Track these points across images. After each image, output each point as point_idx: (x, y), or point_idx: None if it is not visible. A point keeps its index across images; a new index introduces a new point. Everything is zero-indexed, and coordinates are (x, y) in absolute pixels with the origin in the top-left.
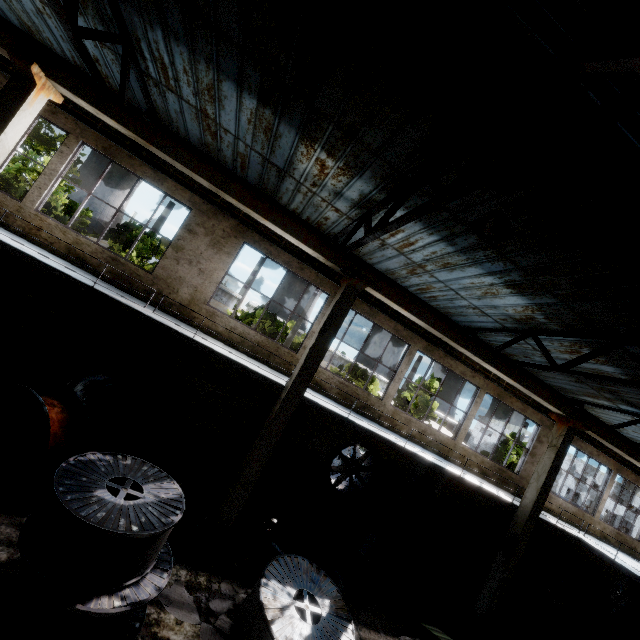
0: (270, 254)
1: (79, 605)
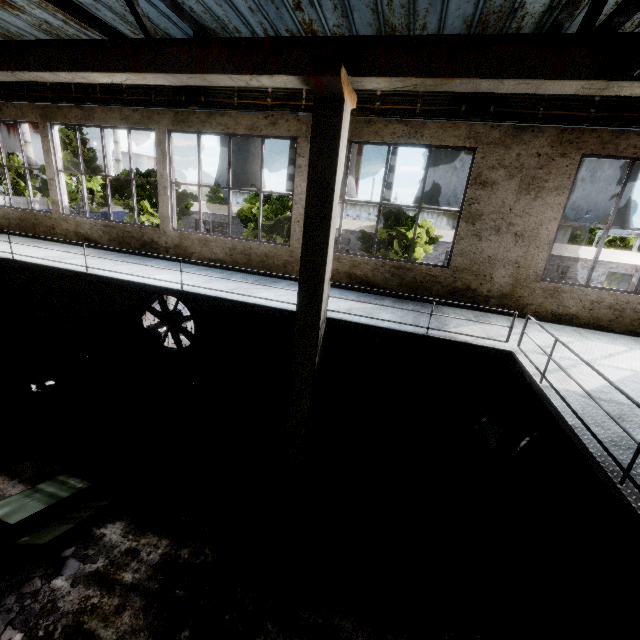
0: None
1: None
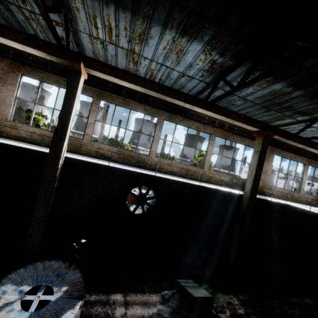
0: (42, 78)
1: None
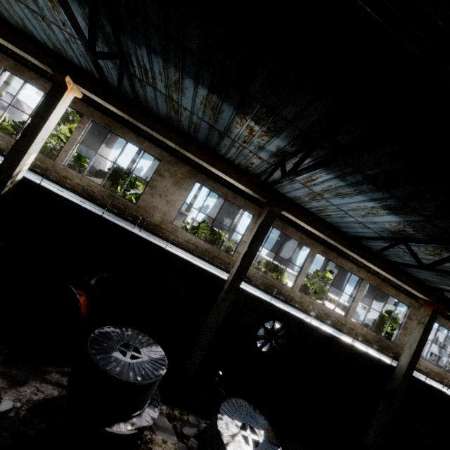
0: (213, 188)
1: (107, 428)
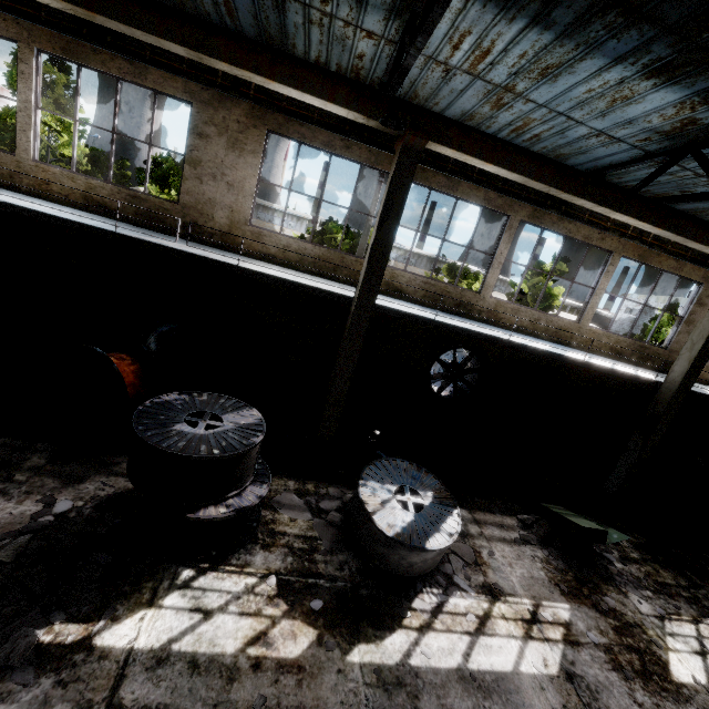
0: (303, 138)
1: (189, 514)
